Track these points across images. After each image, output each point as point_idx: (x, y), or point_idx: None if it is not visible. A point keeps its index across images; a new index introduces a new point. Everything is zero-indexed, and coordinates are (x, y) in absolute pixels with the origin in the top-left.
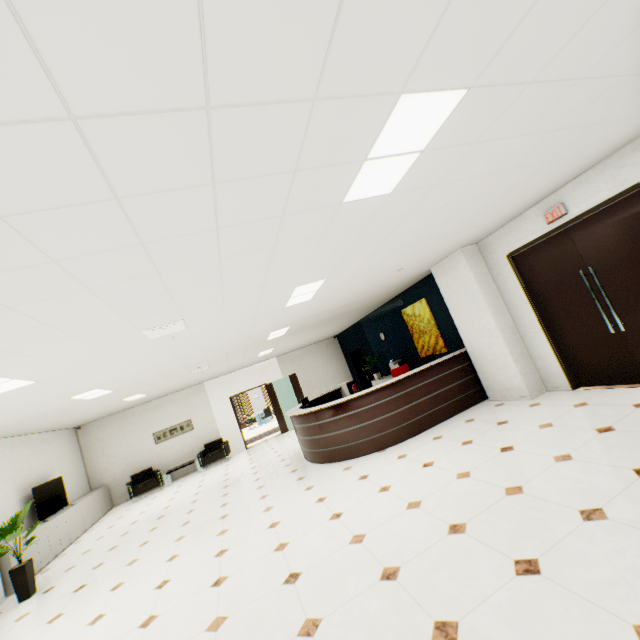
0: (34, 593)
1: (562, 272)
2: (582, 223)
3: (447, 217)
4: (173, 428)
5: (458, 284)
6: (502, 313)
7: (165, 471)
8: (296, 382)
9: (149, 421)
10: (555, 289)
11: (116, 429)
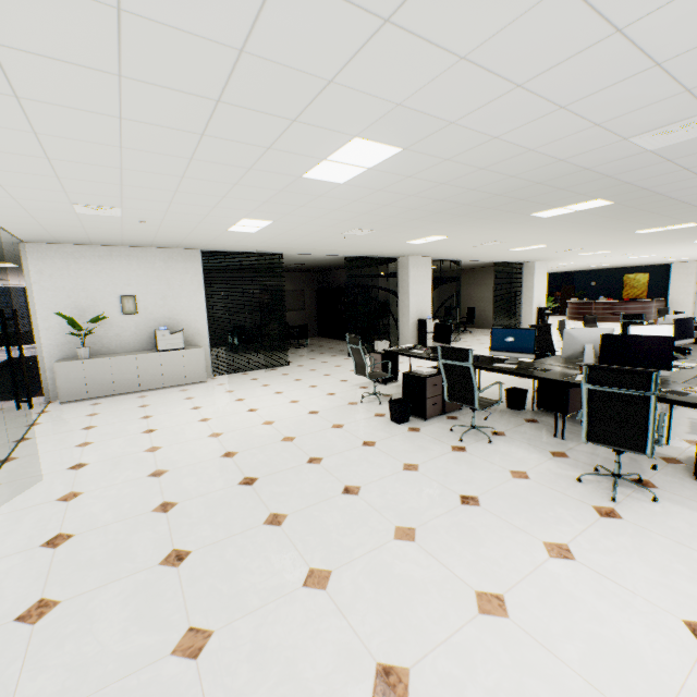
0: None
1: None
2: None
3: None
4: None
5: (684, 274)
6: (695, 289)
7: None
8: None
9: None
10: None
11: None
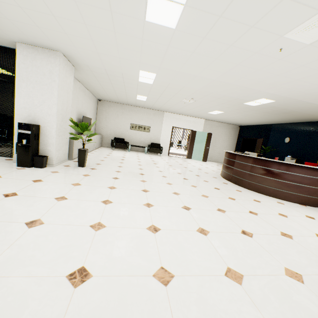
0: (85, 166)
1: None
2: None
3: None
4: (140, 126)
5: None
6: None
7: (129, 144)
8: (209, 138)
9: (131, 116)
10: None
11: (115, 111)
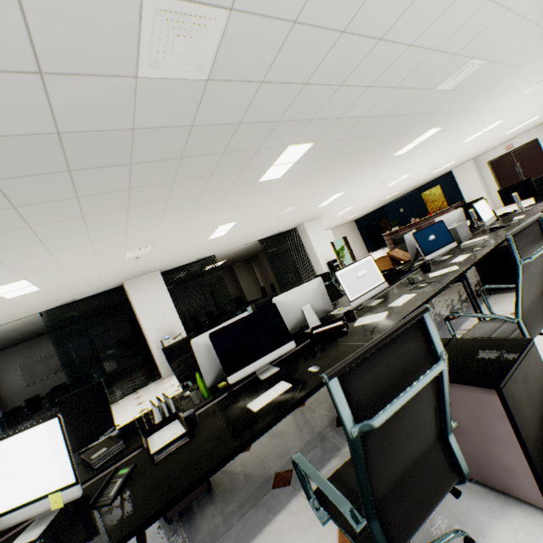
0: None
1: (507, 166)
2: (516, 150)
3: (495, 144)
4: None
5: (466, 174)
6: (482, 183)
7: None
8: (346, 240)
9: None
10: (504, 172)
11: None
